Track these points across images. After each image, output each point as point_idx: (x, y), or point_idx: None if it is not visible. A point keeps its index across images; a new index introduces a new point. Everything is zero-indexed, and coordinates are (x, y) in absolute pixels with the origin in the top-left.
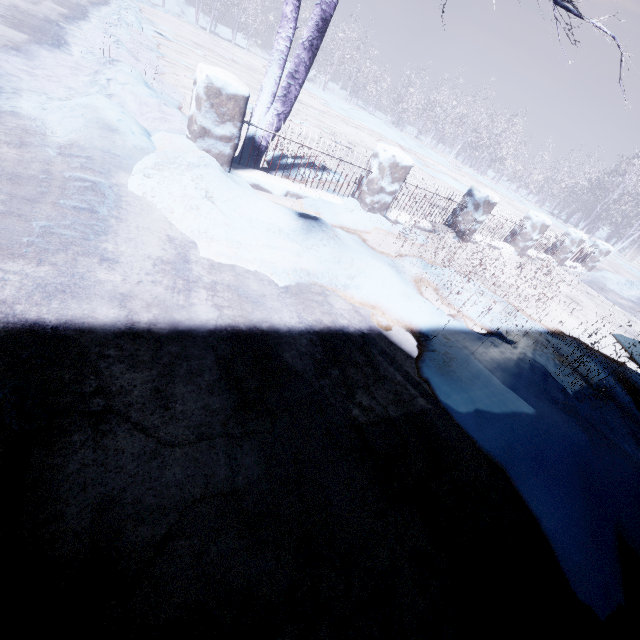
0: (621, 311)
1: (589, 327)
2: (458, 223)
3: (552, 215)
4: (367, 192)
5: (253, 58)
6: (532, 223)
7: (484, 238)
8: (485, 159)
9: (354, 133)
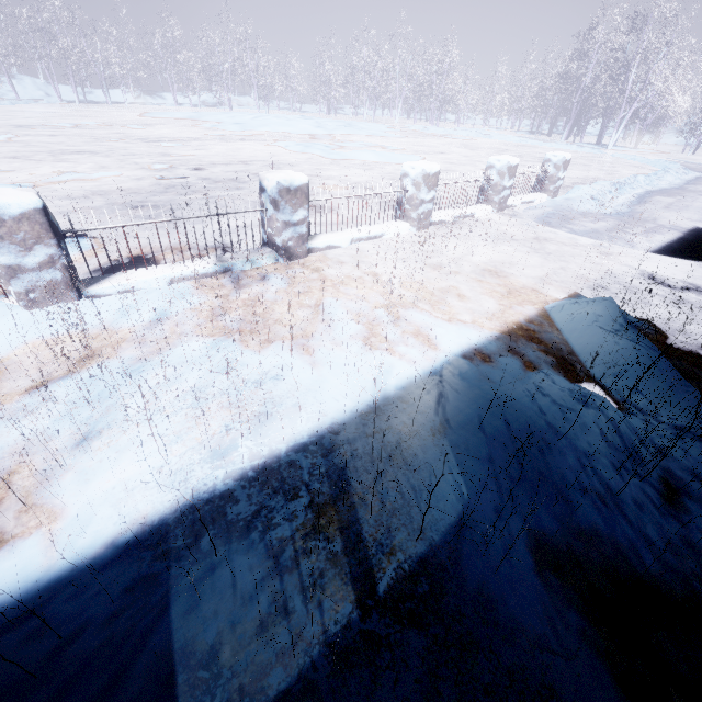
0: (594, 243)
1: (507, 320)
2: (271, 237)
3: (532, 134)
4: (3, 281)
5: (133, 110)
6: (412, 180)
7: (343, 234)
8: (433, 105)
9: (231, 149)
